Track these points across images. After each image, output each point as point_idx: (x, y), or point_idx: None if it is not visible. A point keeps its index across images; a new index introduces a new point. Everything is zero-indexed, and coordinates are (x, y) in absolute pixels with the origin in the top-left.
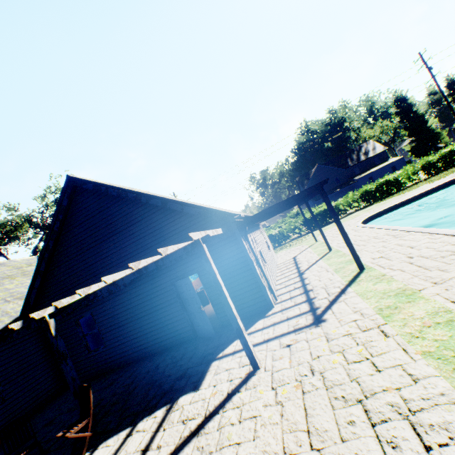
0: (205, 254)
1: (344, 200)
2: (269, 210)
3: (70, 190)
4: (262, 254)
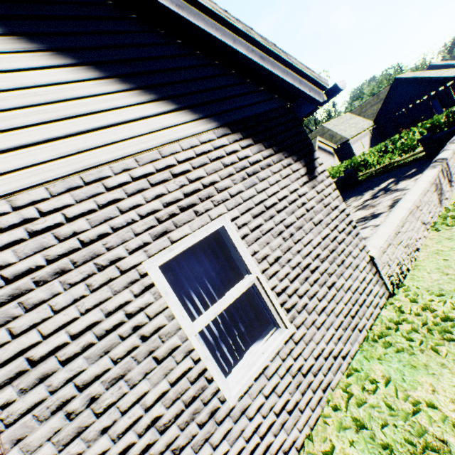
0: (449, 88)
1: None
2: None
3: (394, 82)
4: None
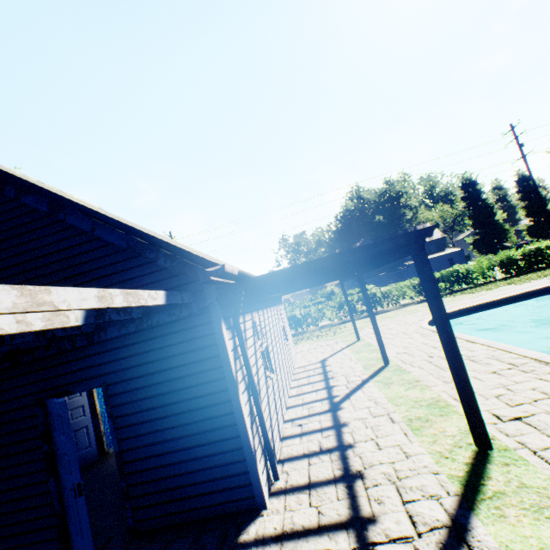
0: None
1: (398, 287)
2: (295, 271)
3: None
4: (270, 355)
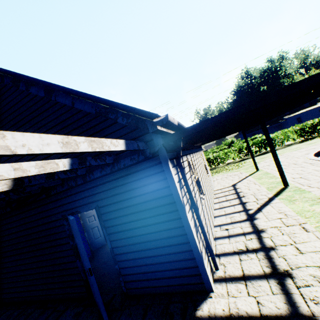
0: None
1: (283, 133)
2: (224, 117)
3: None
4: (200, 183)
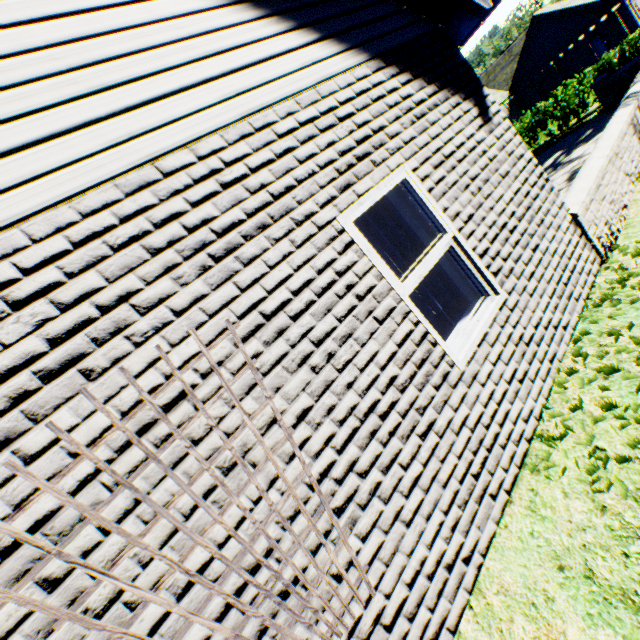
0: (615, 16)
1: None
2: None
3: (532, 23)
4: (639, 11)
